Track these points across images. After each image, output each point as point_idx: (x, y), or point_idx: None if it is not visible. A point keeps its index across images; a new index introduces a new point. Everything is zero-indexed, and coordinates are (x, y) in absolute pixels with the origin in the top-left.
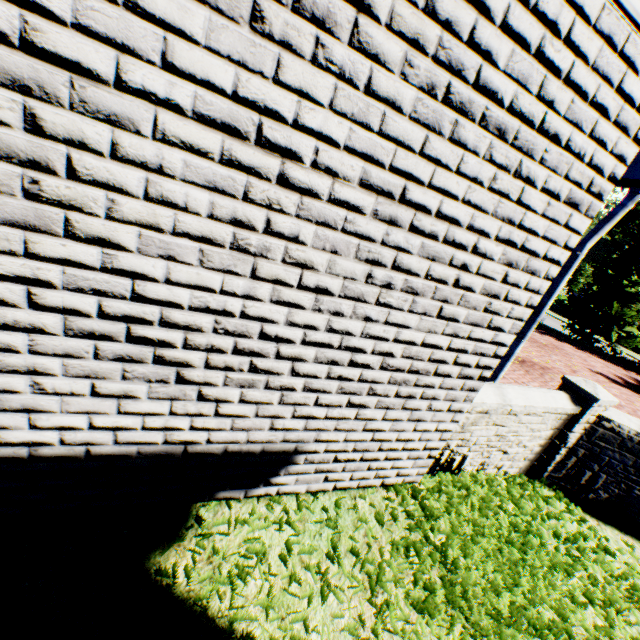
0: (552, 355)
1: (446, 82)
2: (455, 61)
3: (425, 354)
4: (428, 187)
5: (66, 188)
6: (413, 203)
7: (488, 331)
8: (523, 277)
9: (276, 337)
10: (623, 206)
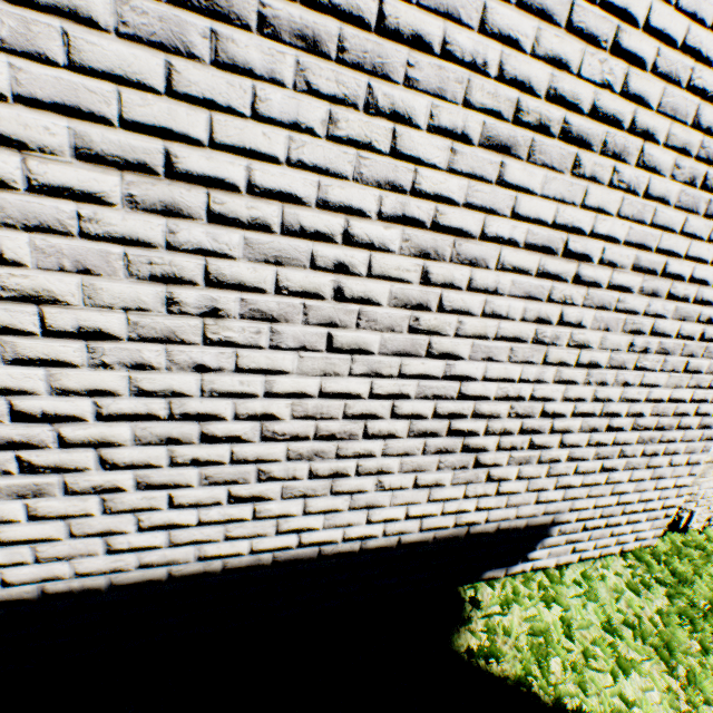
0: None
1: (703, 172)
2: (711, 155)
3: (669, 409)
4: (683, 258)
5: (433, 319)
6: (670, 274)
7: None
8: None
9: (552, 413)
10: None
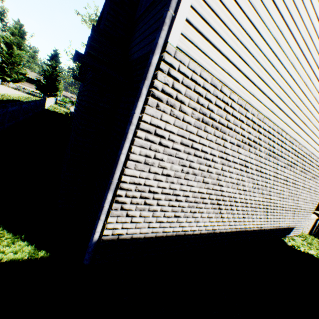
0: None
1: None
2: None
3: (309, 209)
4: (316, 189)
5: (299, 196)
6: (315, 191)
7: (315, 204)
8: None
9: (301, 209)
10: None
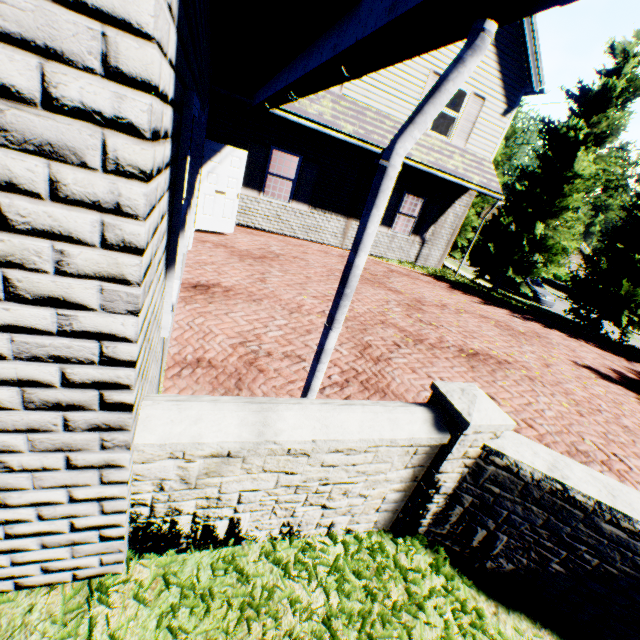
0: (525, 345)
1: None
2: None
3: None
4: None
5: None
6: None
7: (28, 307)
8: (21, 163)
9: None
10: (457, 61)
